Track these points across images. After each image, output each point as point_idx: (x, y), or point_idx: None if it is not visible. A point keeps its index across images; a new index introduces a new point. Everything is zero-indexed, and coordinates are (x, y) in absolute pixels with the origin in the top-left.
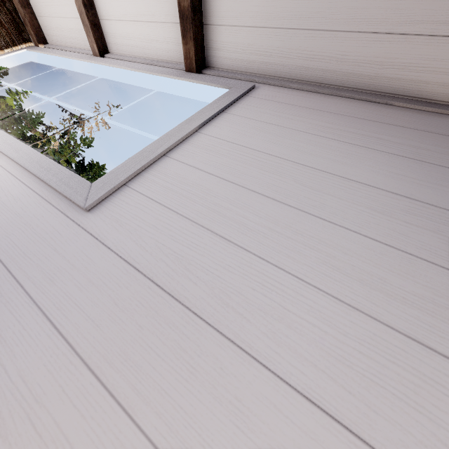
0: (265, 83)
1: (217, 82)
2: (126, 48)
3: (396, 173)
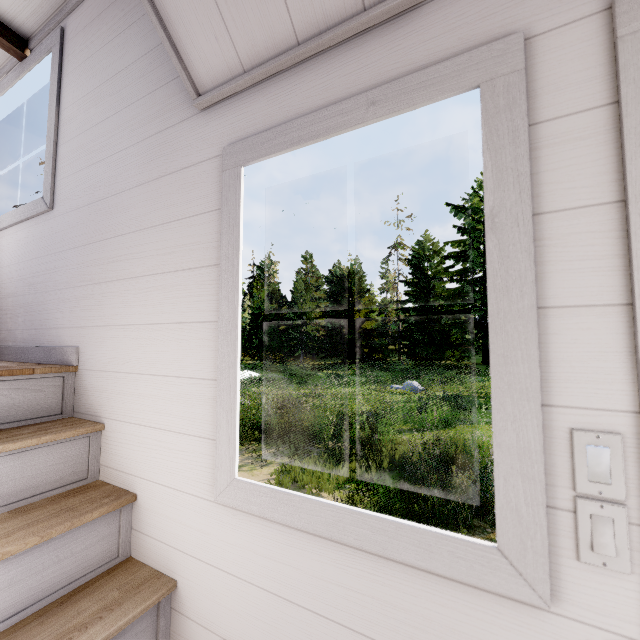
0: (66, 15)
1: (42, 52)
2: None
3: (144, 35)
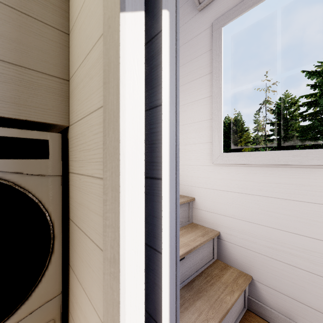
0: None
1: None
2: None
3: None
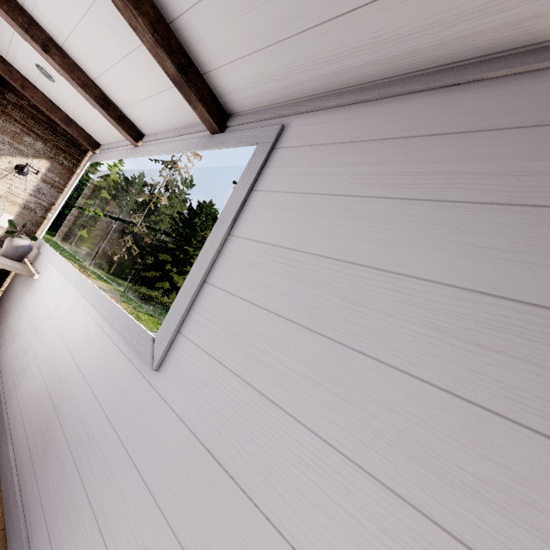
0: (295, 113)
1: (242, 140)
2: (154, 126)
3: (475, 246)
